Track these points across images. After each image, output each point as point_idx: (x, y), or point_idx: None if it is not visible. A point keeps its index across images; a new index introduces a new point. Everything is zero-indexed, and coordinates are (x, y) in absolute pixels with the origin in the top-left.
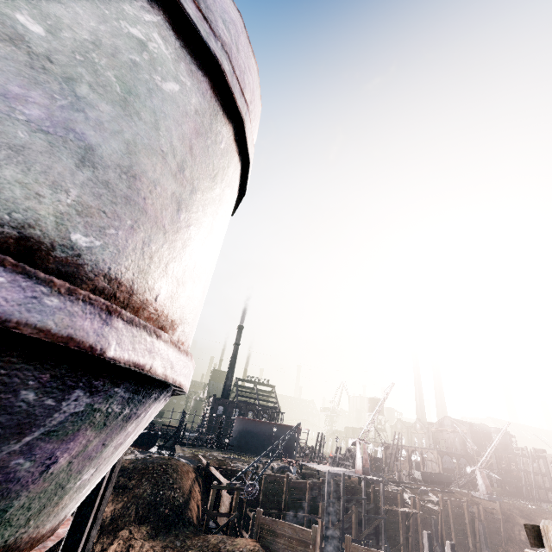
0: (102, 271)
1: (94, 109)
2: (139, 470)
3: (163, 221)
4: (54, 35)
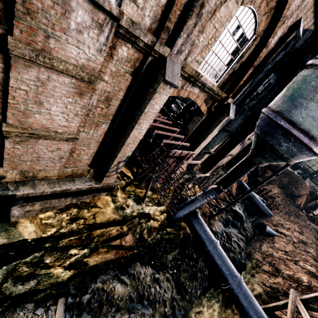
0: None
1: None
2: (287, 173)
3: None
4: None
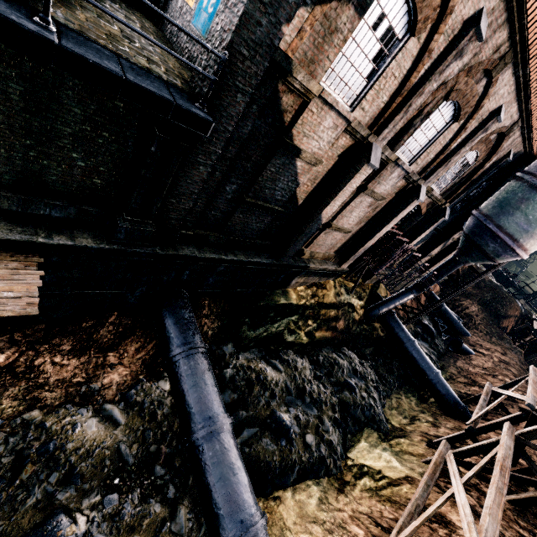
0: (521, 243)
1: (532, 226)
2: (492, 286)
3: (534, 238)
4: (533, 218)
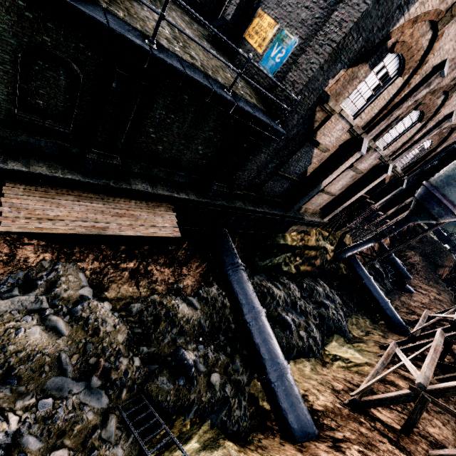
0: None
1: None
2: (432, 241)
3: None
4: None
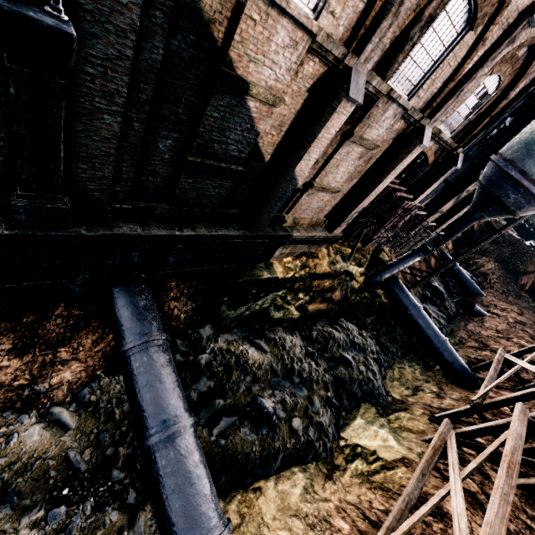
0: None
1: None
2: (511, 241)
3: None
4: None
